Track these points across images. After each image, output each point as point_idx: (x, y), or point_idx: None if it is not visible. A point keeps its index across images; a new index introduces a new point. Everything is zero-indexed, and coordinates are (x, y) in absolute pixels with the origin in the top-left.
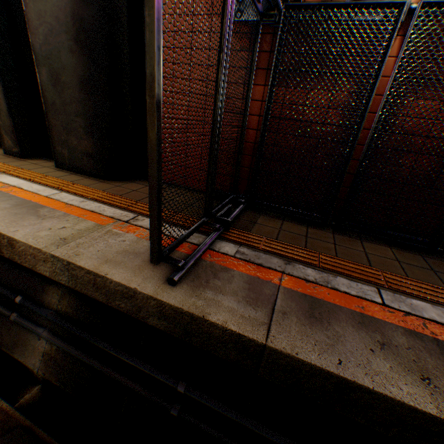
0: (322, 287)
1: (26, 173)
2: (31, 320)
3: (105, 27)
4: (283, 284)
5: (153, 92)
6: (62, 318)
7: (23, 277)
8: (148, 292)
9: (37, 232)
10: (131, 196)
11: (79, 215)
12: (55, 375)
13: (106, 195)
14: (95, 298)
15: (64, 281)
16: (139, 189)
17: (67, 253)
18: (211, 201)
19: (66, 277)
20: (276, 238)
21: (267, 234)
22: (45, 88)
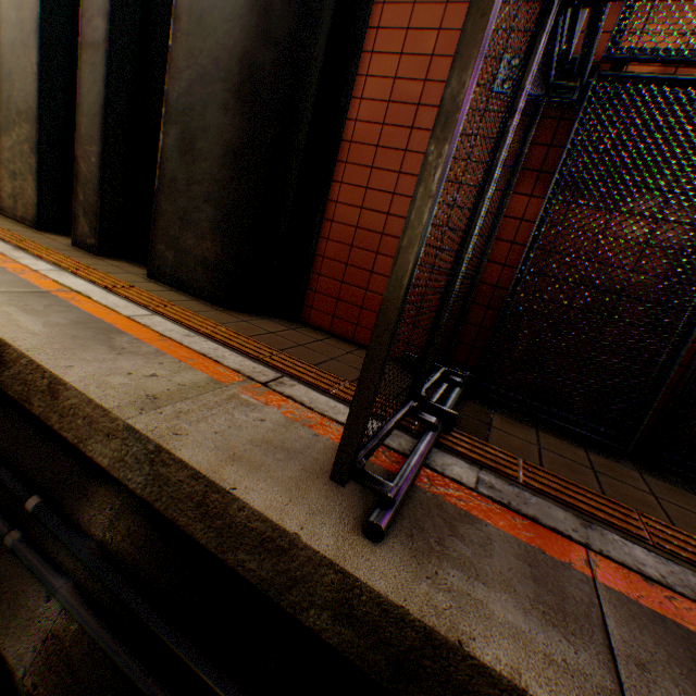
0: (685, 600)
1: (101, 277)
2: (44, 552)
3: (285, 80)
4: (600, 578)
5: (447, 132)
6: (108, 562)
7: (54, 457)
8: (324, 549)
9: (105, 374)
10: (267, 341)
11: (181, 357)
12: (58, 695)
13: (227, 331)
14: (190, 534)
15: (134, 482)
16: (279, 331)
17: (158, 427)
18: (427, 372)
19: (141, 476)
20: (540, 464)
21: (520, 452)
22: (167, 156)
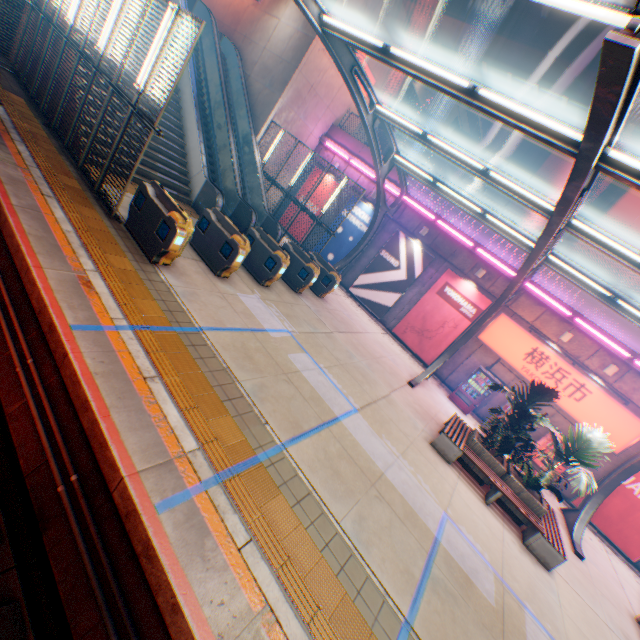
0: None
1: None
2: None
3: None
4: None
5: None
6: None
7: None
8: None
9: None
10: None
11: None
12: None
13: None
14: None
15: None
16: None
17: None
18: None
19: None
20: None
21: None
22: None
